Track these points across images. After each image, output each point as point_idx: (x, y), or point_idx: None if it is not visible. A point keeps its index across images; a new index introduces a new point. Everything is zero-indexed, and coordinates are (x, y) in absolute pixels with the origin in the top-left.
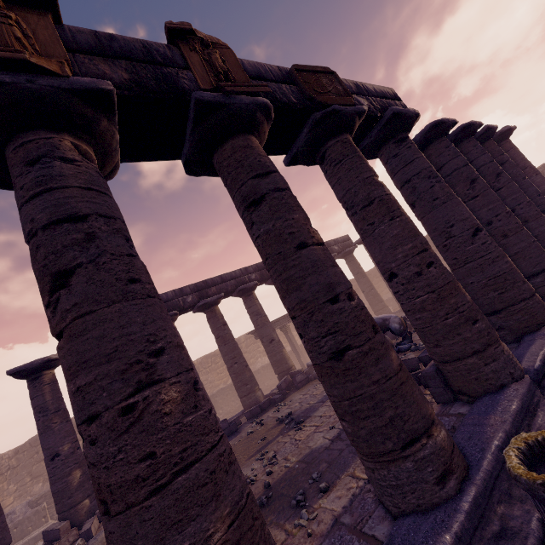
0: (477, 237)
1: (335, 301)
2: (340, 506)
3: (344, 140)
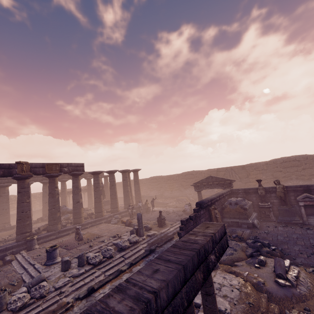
0: (77, 203)
1: (23, 212)
2: (12, 242)
3: (53, 179)
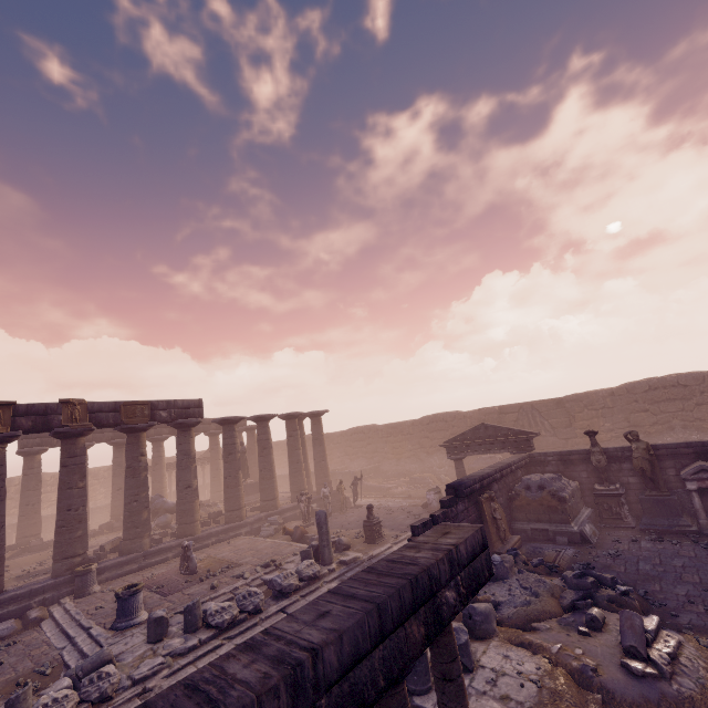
0: (186, 490)
1: (70, 511)
2: (44, 578)
3: (136, 436)
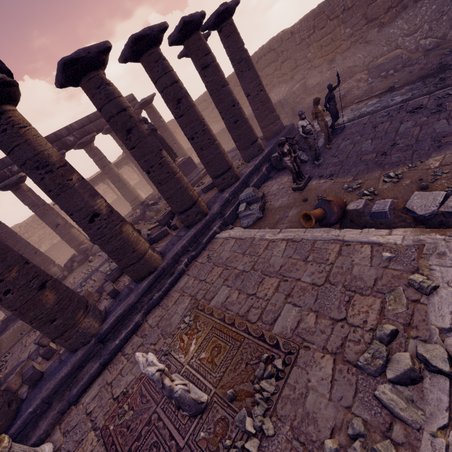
0: (93, 224)
1: None
2: None
3: None
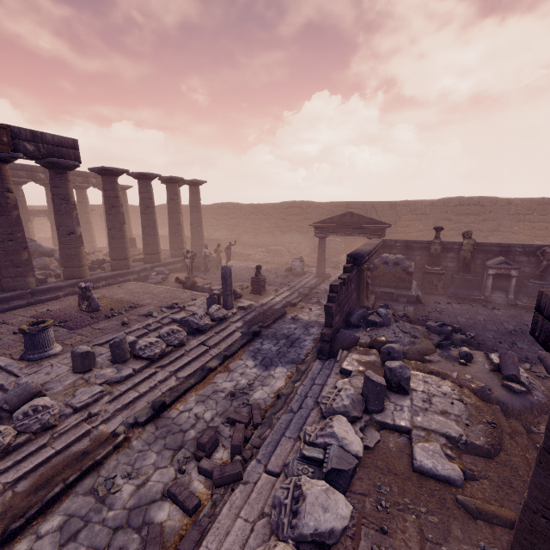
0: (69, 236)
1: None
2: None
3: None
